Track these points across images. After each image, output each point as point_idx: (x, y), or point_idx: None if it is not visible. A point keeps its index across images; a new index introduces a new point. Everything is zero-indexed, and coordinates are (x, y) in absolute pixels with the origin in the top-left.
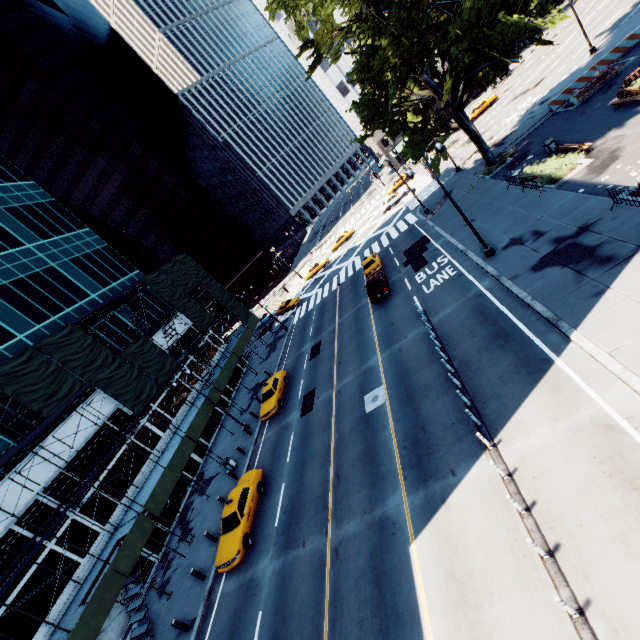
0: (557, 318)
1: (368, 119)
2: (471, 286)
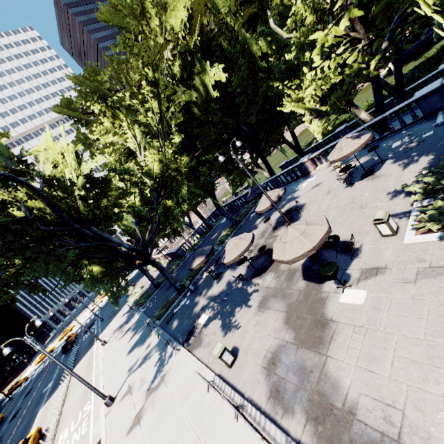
0: (101, 332)
1: (67, 279)
2: (94, 332)
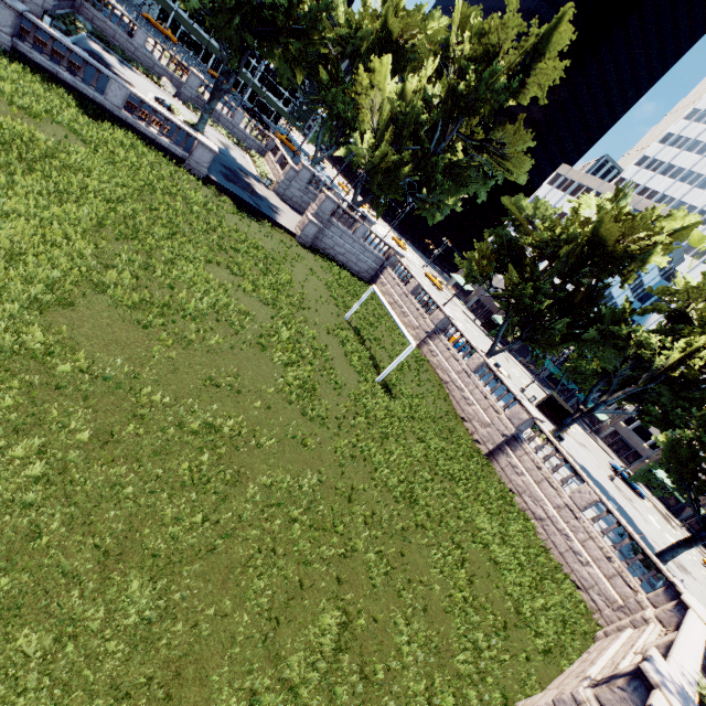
0: None
1: None
2: None
